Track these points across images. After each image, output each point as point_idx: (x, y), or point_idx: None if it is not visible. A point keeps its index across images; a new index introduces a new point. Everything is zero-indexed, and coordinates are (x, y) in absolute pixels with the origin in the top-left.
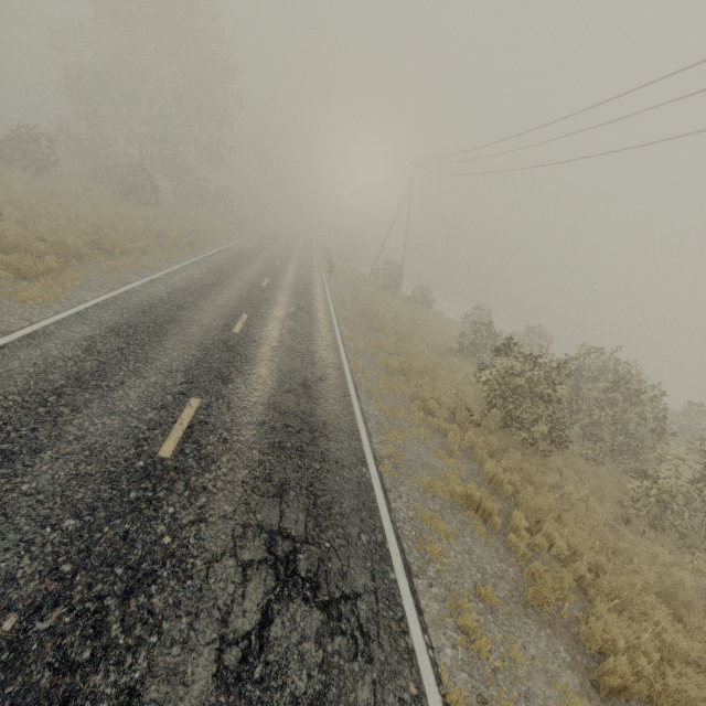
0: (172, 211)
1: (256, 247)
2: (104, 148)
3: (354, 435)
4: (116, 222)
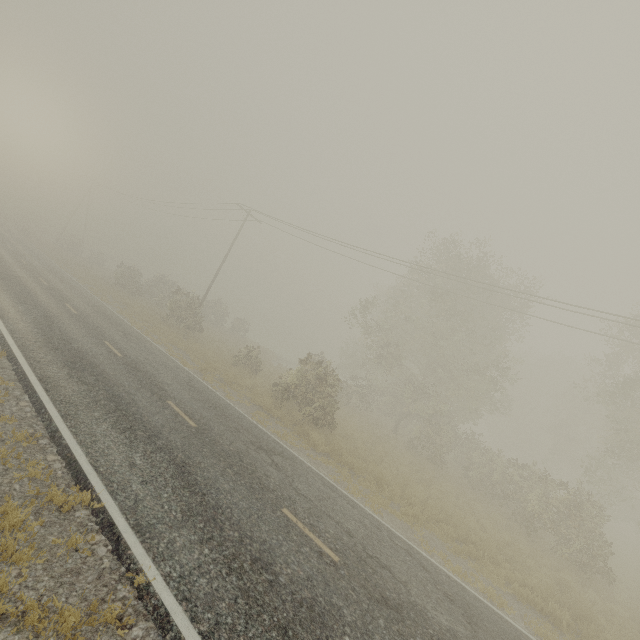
0: None
1: None
2: None
3: (70, 277)
4: None
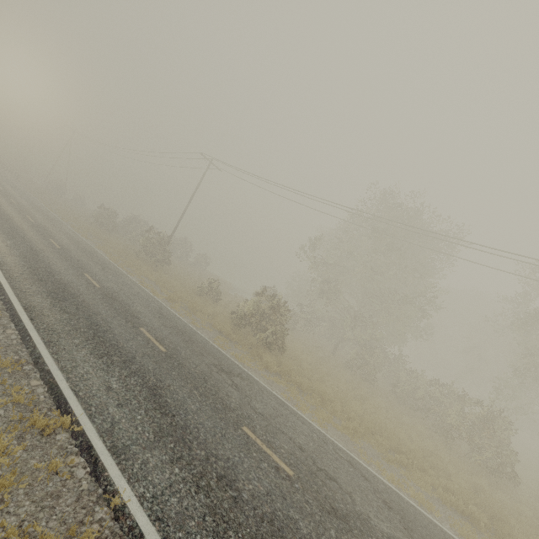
0: None
1: None
2: None
3: (54, 215)
4: None
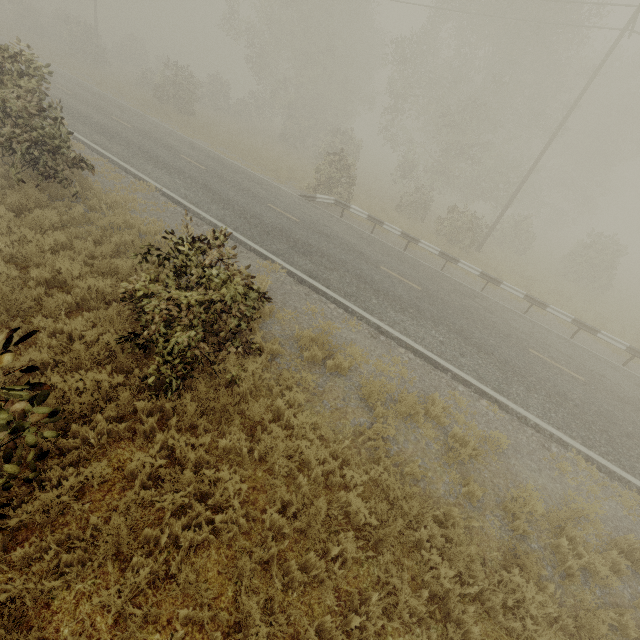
0: None
1: None
2: None
3: None
4: None
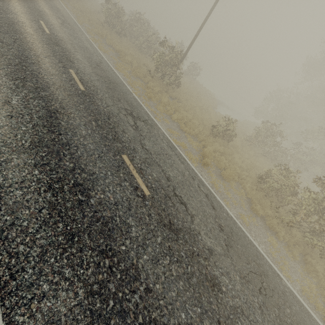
0: None
1: None
2: None
3: (69, 15)
4: None
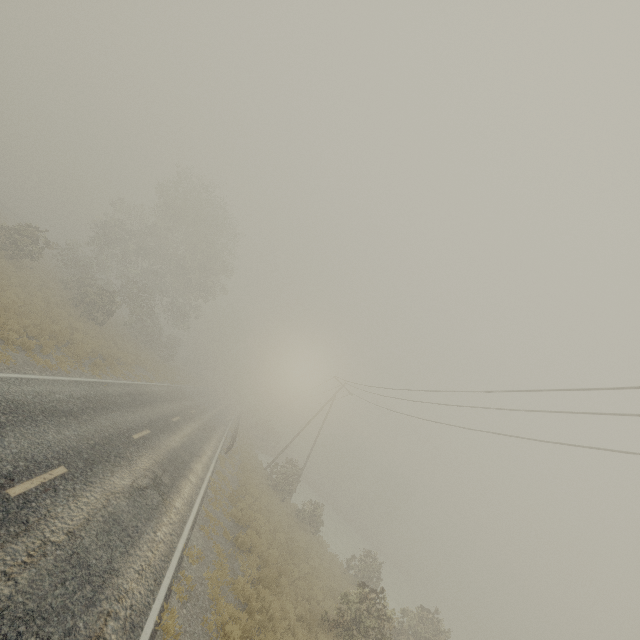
0: (113, 335)
1: (167, 395)
2: (94, 271)
3: None
4: (34, 315)
